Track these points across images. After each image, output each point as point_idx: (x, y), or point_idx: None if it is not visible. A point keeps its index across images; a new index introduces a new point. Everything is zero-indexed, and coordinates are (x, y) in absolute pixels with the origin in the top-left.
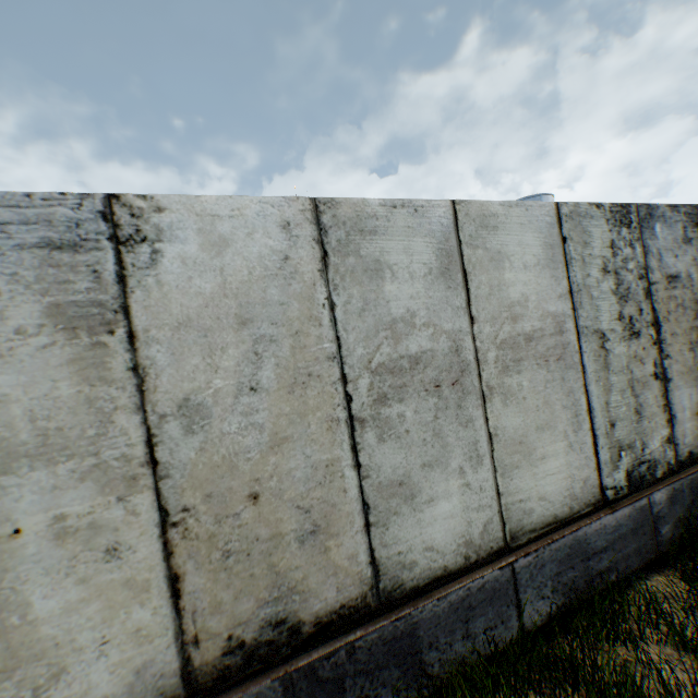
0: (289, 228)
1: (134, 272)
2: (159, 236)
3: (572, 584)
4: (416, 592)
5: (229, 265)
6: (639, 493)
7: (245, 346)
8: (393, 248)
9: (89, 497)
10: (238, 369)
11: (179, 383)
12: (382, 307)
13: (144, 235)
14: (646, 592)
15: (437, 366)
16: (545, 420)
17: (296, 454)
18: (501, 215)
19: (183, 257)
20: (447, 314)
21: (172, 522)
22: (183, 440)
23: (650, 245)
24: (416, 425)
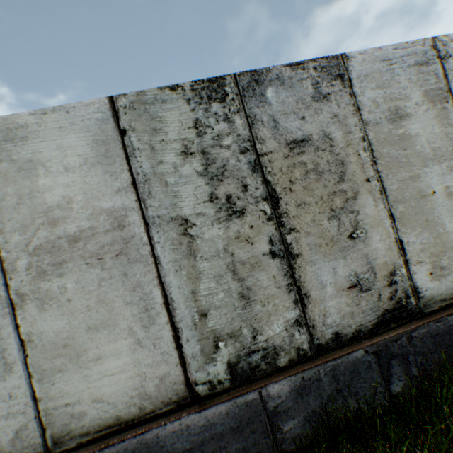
0: None
1: None
2: None
3: None
4: None
5: None
6: (249, 385)
7: None
8: None
9: None
10: None
11: None
12: None
13: None
14: None
15: None
16: (101, 319)
17: None
18: (33, 124)
19: None
20: None
21: None
22: None
23: (260, 114)
24: None
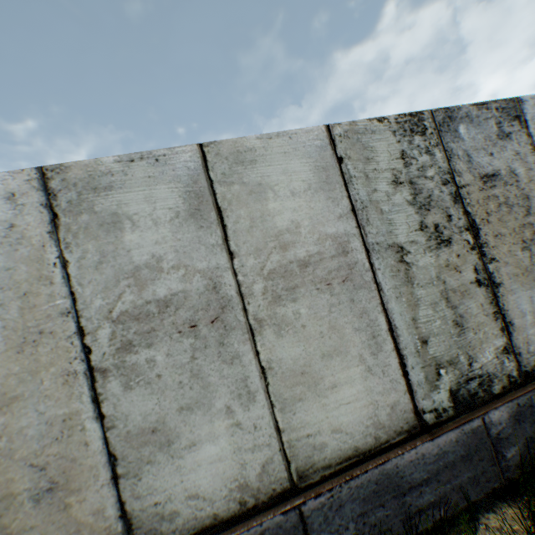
0: (15, 198)
1: None
2: None
3: (382, 524)
4: None
5: None
6: (471, 413)
7: None
8: (132, 199)
9: None
10: None
11: None
12: (122, 256)
13: None
14: (487, 530)
15: (192, 306)
16: (334, 346)
17: (28, 411)
18: (259, 148)
19: None
20: (201, 253)
21: None
22: None
23: (455, 148)
24: (169, 369)
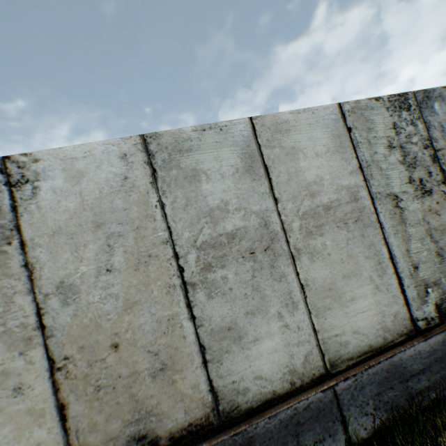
0: (126, 158)
1: (23, 203)
2: (37, 177)
3: (392, 402)
4: (250, 412)
5: (86, 189)
6: None
7: (101, 241)
8: (205, 158)
9: (1, 353)
10: (97, 257)
11: (57, 271)
12: (201, 201)
13: (28, 178)
14: None
15: (250, 238)
16: (351, 269)
17: (144, 313)
18: (291, 121)
19: (54, 189)
20: (254, 199)
21: (58, 367)
22: (62, 310)
23: (431, 121)
24: (237, 284)
